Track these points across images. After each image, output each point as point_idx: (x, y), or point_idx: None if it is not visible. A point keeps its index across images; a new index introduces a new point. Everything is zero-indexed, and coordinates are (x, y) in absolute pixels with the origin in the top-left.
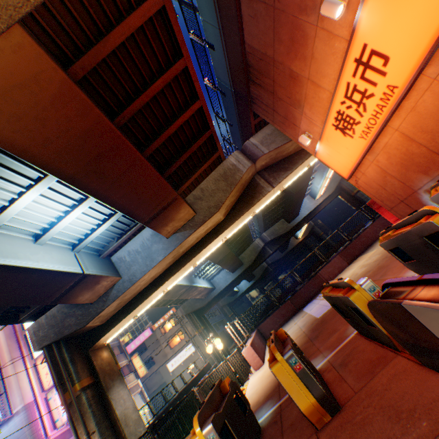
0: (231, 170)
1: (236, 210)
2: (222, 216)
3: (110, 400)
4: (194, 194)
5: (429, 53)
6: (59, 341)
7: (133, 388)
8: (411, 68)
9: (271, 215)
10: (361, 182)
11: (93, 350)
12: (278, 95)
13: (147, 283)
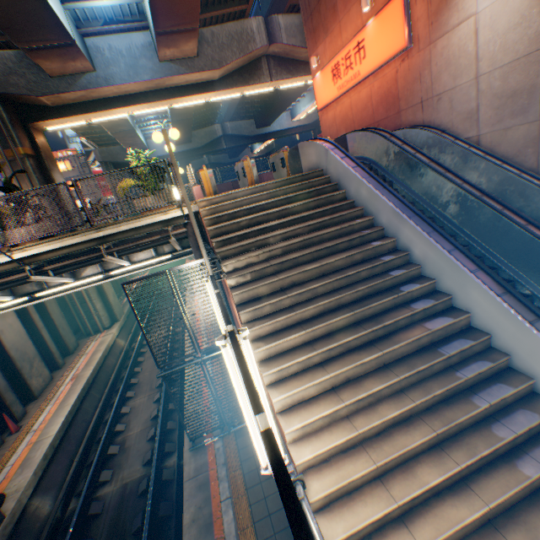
0: (248, 36)
1: (232, 81)
2: (218, 77)
3: (54, 180)
4: (204, 33)
5: (373, 72)
6: None
7: None
8: (367, 73)
9: (246, 109)
10: (323, 119)
11: (34, 129)
12: (321, 8)
13: (118, 95)
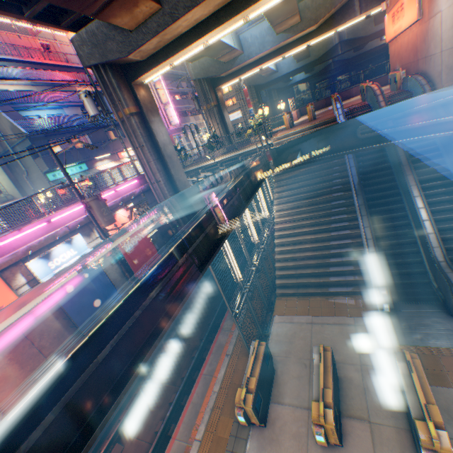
0: None
1: (326, 26)
2: (315, 28)
3: (224, 116)
4: (305, 3)
5: (405, 29)
6: (203, 79)
7: (201, 125)
8: (403, 28)
9: None
10: (389, 50)
11: (217, 90)
12: None
13: (253, 61)
